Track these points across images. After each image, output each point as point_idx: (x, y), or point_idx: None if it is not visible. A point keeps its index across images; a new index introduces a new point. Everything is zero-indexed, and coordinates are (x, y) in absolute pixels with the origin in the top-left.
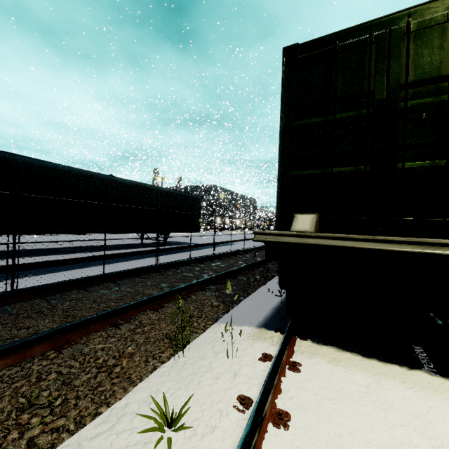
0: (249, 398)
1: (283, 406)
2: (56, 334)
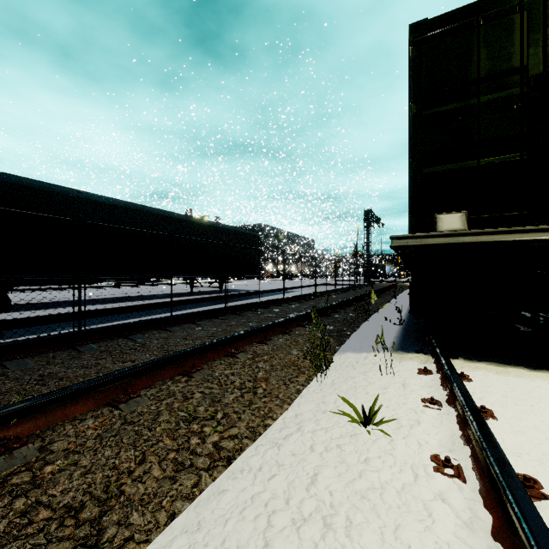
0: (435, 400)
1: (477, 405)
2: (179, 358)
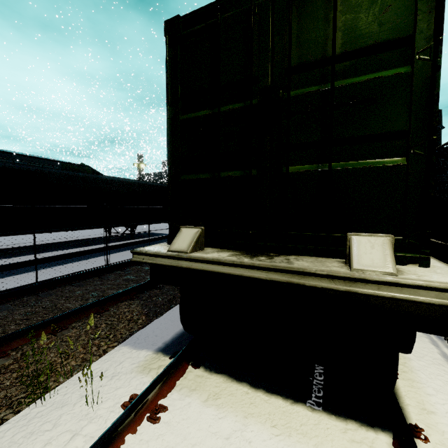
0: None
1: None
2: None
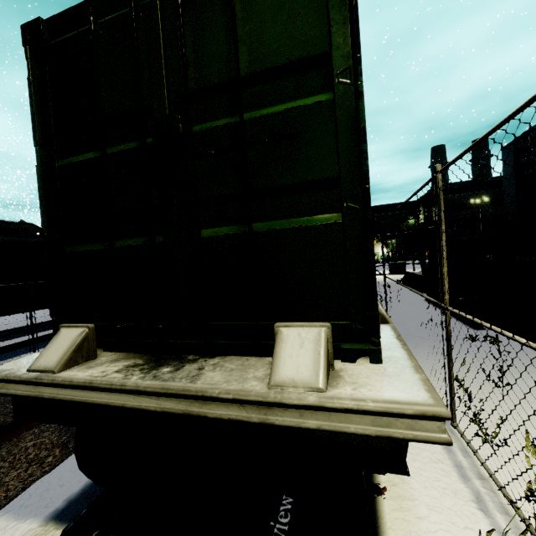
0: None
1: None
2: None
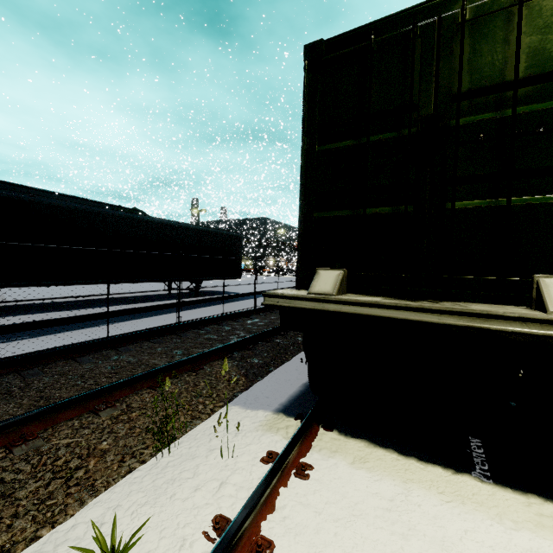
0: (228, 520)
1: (270, 531)
2: (8, 427)
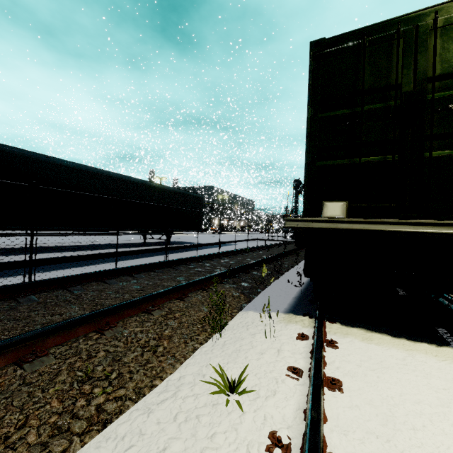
0: (299, 369)
1: (332, 375)
2: (96, 317)
